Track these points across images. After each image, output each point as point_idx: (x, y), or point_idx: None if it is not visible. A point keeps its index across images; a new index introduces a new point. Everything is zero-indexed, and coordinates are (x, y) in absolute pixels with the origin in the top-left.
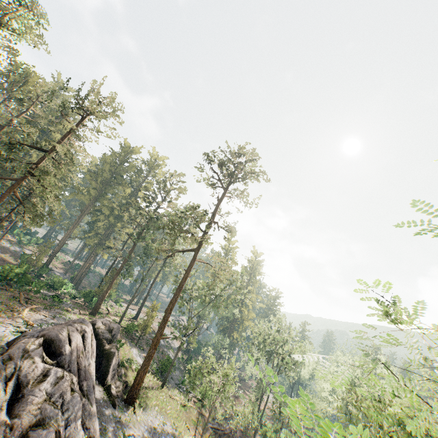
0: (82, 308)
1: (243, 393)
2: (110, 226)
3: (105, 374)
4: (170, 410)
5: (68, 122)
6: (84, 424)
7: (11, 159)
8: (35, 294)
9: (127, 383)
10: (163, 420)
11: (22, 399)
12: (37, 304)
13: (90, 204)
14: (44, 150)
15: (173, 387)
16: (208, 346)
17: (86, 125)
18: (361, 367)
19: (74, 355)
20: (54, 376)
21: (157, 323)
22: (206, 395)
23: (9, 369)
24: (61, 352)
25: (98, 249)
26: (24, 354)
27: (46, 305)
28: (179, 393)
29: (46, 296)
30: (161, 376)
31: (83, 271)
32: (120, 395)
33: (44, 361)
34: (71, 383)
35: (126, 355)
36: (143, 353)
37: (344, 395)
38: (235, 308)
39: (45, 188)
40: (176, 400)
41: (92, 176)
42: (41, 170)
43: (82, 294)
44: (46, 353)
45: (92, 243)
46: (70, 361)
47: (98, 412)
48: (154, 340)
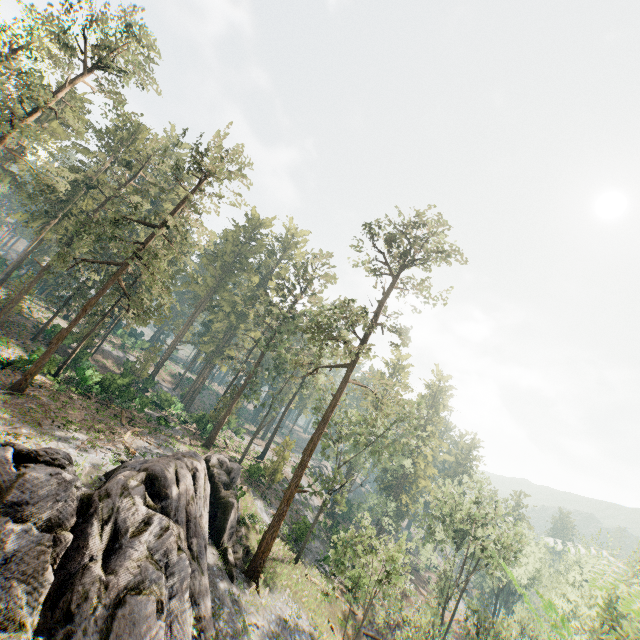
0: (193, 438)
1: (416, 589)
2: (231, 328)
3: (221, 532)
4: (306, 598)
5: (182, 189)
6: (193, 597)
7: (115, 239)
8: (139, 414)
9: (249, 549)
10: (297, 610)
11: (119, 550)
12: (140, 426)
13: (207, 298)
14: (153, 226)
15: (311, 563)
16: (362, 510)
17: (204, 190)
18: (626, 581)
19: (182, 500)
20: (157, 526)
21: (290, 468)
22: (359, 583)
23: (106, 508)
24: (166, 494)
25: (215, 359)
26: (123, 491)
27: (150, 429)
28: (320, 575)
29: (151, 417)
30: (294, 545)
31: (195, 387)
32: (240, 565)
33: (146, 503)
34: (178, 538)
35: (248, 508)
36: (270, 508)
37: (603, 629)
38: (406, 458)
39: (153, 275)
40: (315, 584)
41: (210, 260)
42: (149, 251)
43: (194, 418)
44: (148, 493)
45: (207, 351)
46: (178, 507)
47: (211, 583)
48: (286, 492)
